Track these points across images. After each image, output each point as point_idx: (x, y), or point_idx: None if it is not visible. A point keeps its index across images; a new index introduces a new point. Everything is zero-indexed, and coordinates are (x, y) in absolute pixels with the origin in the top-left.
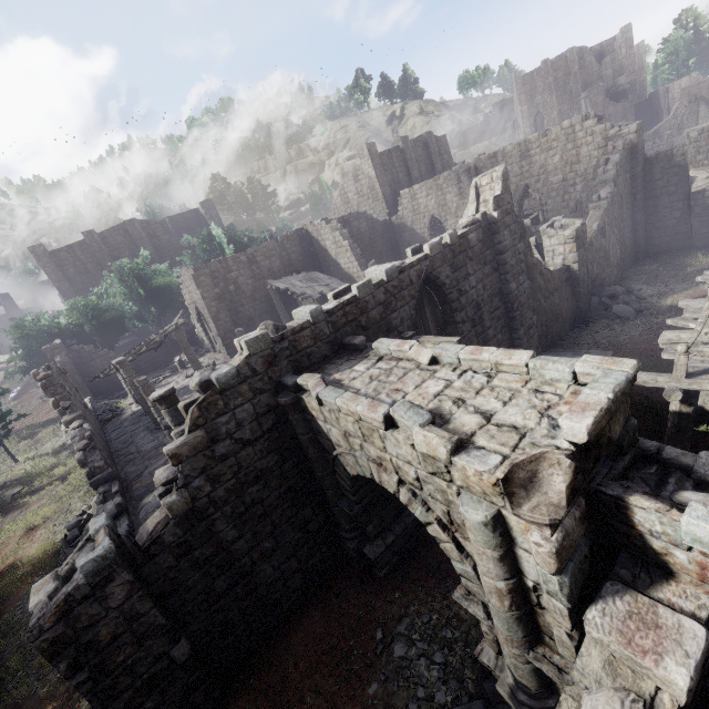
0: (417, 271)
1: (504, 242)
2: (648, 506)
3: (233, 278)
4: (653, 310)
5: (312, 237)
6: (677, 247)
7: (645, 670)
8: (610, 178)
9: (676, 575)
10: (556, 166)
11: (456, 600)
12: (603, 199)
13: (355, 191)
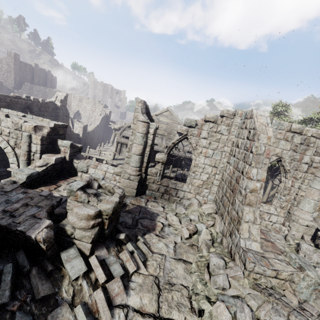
0: (25, 102)
1: (60, 113)
2: (60, 140)
3: None
4: None
5: None
6: None
7: (50, 159)
8: (100, 119)
9: (61, 153)
10: (89, 109)
11: (8, 169)
12: (96, 124)
13: None
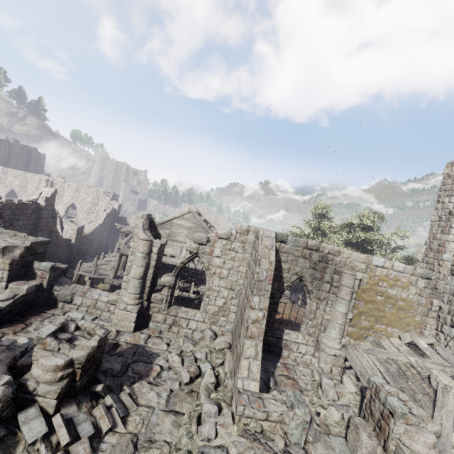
0: None
1: (44, 215)
2: (37, 262)
3: None
4: None
5: None
6: None
7: (20, 289)
8: (104, 217)
9: (37, 279)
10: (89, 202)
11: None
12: (98, 223)
13: None
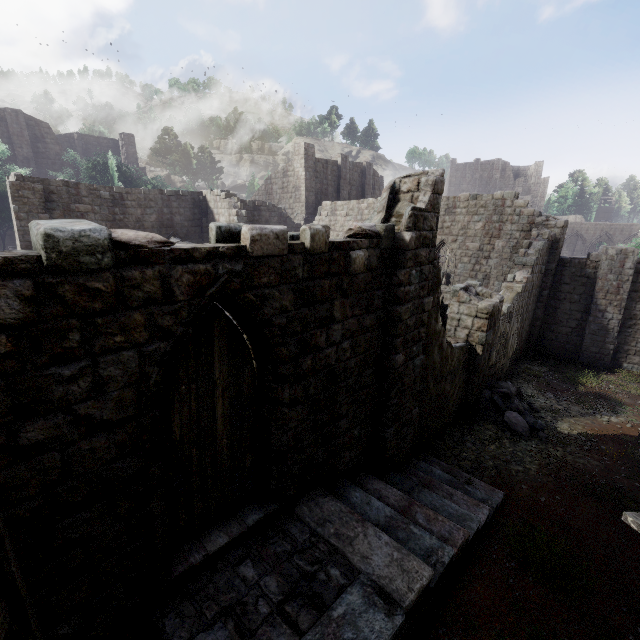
0: (196, 275)
1: (408, 285)
2: None
3: (79, 211)
4: (549, 433)
5: (209, 207)
6: (564, 356)
7: None
8: (530, 263)
9: None
10: (476, 233)
11: None
12: (517, 282)
13: (280, 184)
